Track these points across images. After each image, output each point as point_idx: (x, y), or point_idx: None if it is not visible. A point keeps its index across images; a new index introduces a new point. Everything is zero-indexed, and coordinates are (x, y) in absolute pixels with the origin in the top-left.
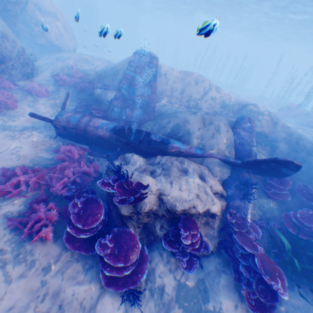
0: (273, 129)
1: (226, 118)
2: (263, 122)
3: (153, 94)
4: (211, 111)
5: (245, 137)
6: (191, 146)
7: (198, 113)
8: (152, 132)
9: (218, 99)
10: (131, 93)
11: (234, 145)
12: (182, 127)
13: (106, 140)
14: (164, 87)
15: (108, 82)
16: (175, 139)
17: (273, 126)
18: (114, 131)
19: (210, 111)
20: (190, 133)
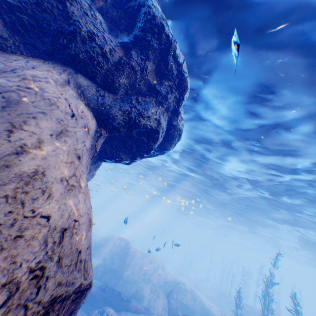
0: (193, 302)
1: (167, 290)
2: (188, 296)
3: (125, 266)
4: (158, 283)
5: (173, 303)
6: (143, 304)
7: (149, 282)
8: (122, 290)
9: (163, 275)
10: (111, 263)
11: (167, 307)
12: (139, 291)
13: (93, 293)
14: (130, 261)
15: (94, 250)
16: (134, 299)
17: (194, 300)
18: (100, 287)
19: (158, 284)
20: (143, 295)
